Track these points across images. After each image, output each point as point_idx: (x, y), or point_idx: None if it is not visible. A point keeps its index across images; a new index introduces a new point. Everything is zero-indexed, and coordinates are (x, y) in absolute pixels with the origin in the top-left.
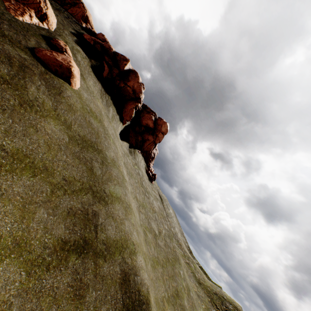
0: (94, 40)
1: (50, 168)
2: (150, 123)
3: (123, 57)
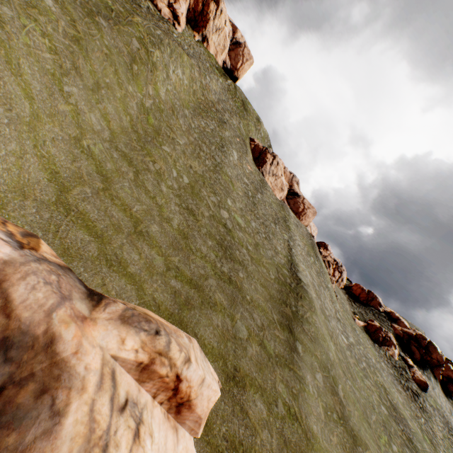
0: (401, 331)
1: (450, 442)
2: (450, 373)
3: (421, 335)
